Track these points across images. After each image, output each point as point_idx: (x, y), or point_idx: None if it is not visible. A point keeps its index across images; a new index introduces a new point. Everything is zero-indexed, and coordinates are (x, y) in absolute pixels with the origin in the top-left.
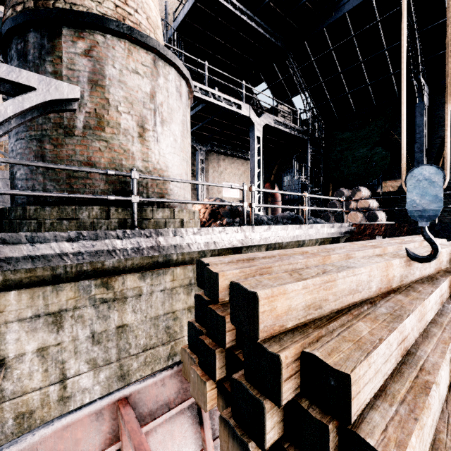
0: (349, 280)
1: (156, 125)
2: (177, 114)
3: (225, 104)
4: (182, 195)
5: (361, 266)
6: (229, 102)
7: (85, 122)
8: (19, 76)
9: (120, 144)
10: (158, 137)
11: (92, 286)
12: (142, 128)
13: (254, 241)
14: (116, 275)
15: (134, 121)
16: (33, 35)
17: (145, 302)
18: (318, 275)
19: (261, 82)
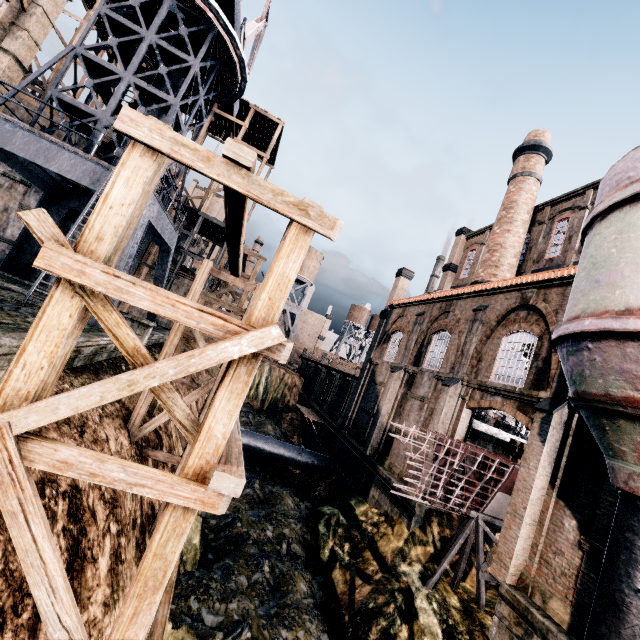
0: None
1: None
2: None
3: None
4: (491, 413)
5: None
6: None
7: None
8: None
9: None
10: None
11: None
12: None
13: None
14: None
15: None
16: None
17: None
18: None
19: None
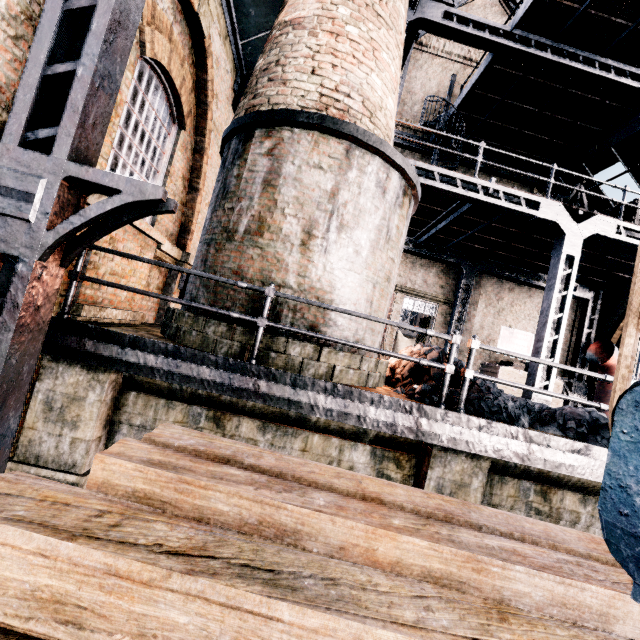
0: (206, 609)
1: (329, 230)
2: (369, 217)
3: (506, 202)
4: (352, 330)
5: (304, 600)
6: (516, 199)
7: (247, 227)
8: (111, 180)
9: (276, 253)
10: (329, 246)
11: (203, 416)
12: (308, 234)
13: (444, 438)
14: (234, 413)
15: (299, 226)
16: (234, 142)
17: None
18: (141, 548)
19: (613, 163)
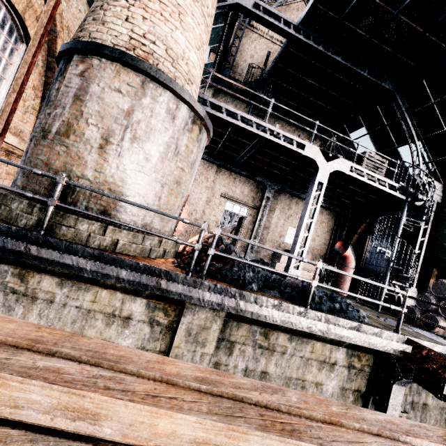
0: None
1: (123, 140)
2: (160, 134)
3: (284, 142)
4: (141, 216)
5: None
6: (292, 141)
7: (58, 129)
8: None
9: (78, 152)
10: (123, 151)
11: (9, 273)
12: (106, 141)
13: (183, 295)
14: (38, 271)
15: (99, 133)
16: (61, 63)
17: (55, 311)
18: None
19: (360, 127)
